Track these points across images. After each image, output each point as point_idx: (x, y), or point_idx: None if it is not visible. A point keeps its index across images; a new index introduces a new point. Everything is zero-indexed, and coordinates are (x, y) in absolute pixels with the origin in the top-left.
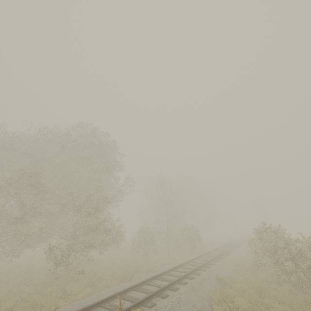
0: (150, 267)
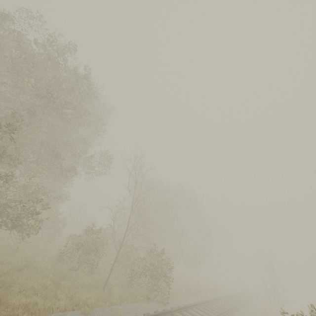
0: (32, 303)
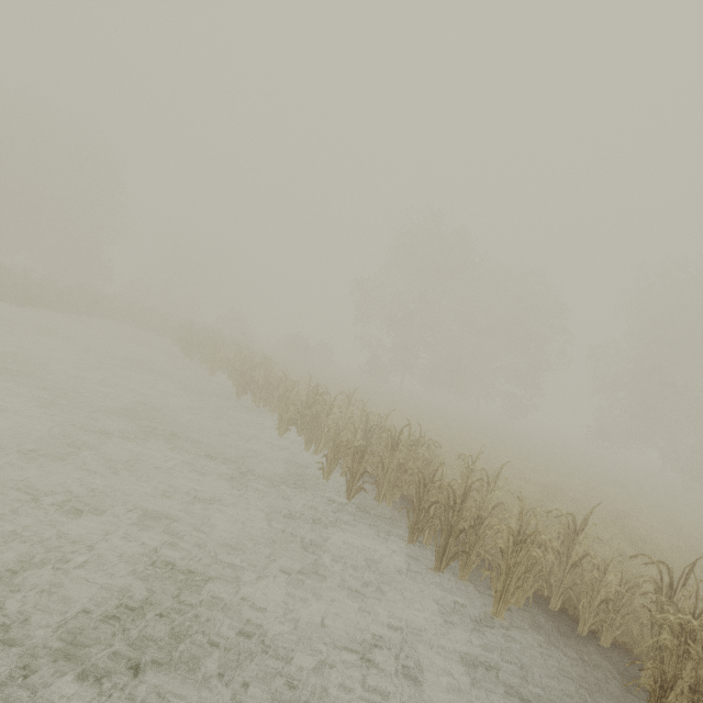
0: None
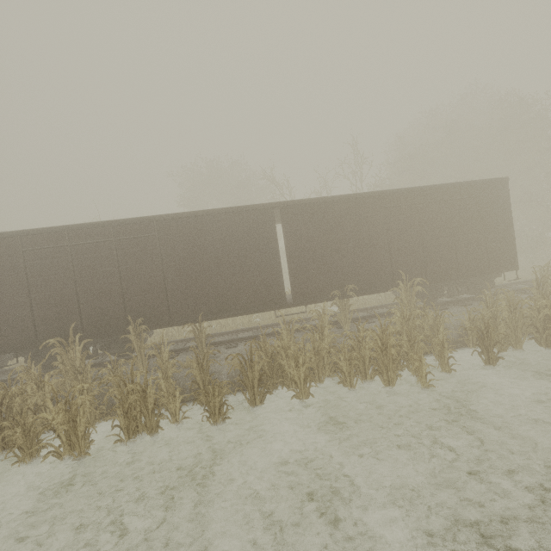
0: None
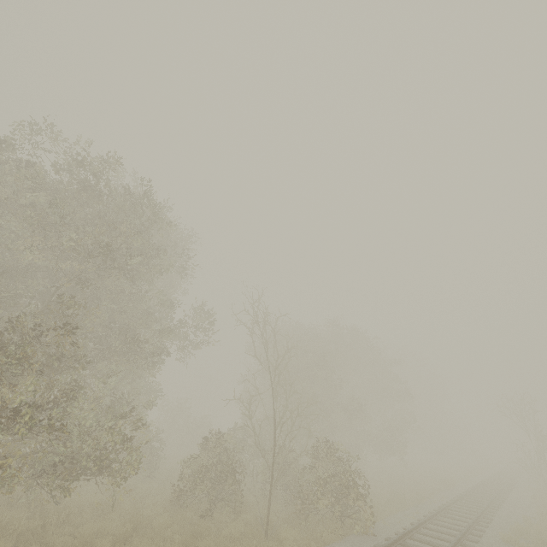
0: None
